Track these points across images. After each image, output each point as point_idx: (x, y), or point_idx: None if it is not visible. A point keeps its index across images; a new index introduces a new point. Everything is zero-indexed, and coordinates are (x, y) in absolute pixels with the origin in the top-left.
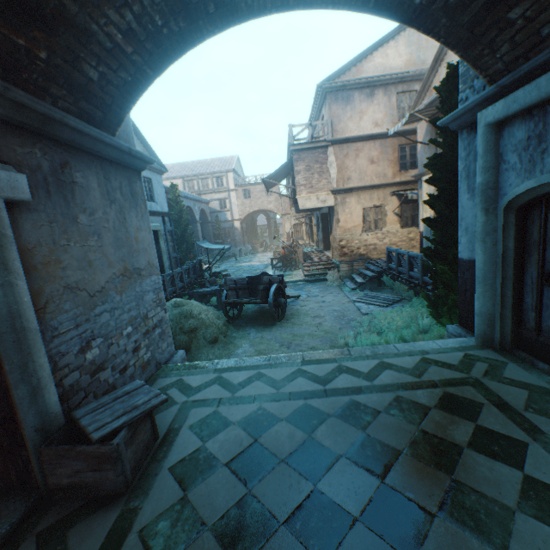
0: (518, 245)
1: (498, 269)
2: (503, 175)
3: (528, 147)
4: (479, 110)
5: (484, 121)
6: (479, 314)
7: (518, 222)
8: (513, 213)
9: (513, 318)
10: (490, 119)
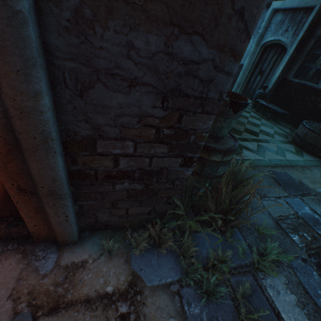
0: (258, 60)
1: (249, 68)
2: (267, 32)
3: (278, 24)
4: (273, 0)
5: (273, 7)
6: (237, 83)
7: (262, 52)
8: (262, 48)
9: (245, 85)
10: (275, 7)
